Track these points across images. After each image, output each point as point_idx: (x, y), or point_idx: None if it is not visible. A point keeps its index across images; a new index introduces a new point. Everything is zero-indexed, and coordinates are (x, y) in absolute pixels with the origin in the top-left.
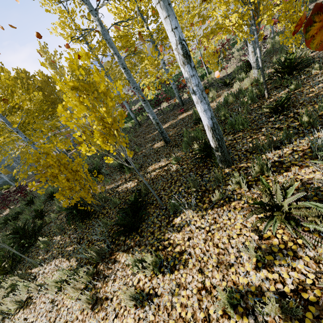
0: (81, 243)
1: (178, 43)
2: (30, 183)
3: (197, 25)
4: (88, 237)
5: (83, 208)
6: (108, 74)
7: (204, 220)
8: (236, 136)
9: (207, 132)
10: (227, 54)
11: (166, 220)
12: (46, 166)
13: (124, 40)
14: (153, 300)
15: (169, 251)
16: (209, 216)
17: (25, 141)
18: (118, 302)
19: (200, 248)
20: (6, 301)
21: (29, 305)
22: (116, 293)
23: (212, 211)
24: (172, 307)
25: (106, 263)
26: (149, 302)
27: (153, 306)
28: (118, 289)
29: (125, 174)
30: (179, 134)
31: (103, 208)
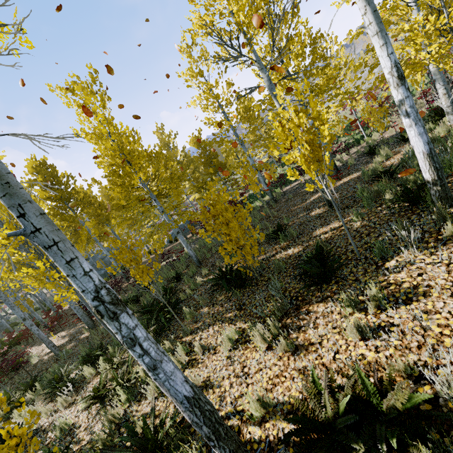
0: (243, 308)
1: (393, 67)
2: (200, 230)
3: (351, 81)
4: (251, 302)
5: (242, 270)
6: (243, 143)
7: (436, 256)
8: (450, 179)
9: (421, 162)
10: (395, 110)
11: (373, 266)
12: (209, 218)
13: (270, 102)
14: (390, 329)
15: (393, 289)
16: (442, 252)
17: (160, 210)
18: (333, 343)
19: (443, 278)
20: (171, 356)
21: (196, 365)
22: (325, 337)
23: (445, 247)
24: (425, 329)
25: (295, 316)
26: (384, 332)
27: (393, 333)
28: (326, 333)
29: (280, 243)
30: (348, 197)
31: (261, 276)
